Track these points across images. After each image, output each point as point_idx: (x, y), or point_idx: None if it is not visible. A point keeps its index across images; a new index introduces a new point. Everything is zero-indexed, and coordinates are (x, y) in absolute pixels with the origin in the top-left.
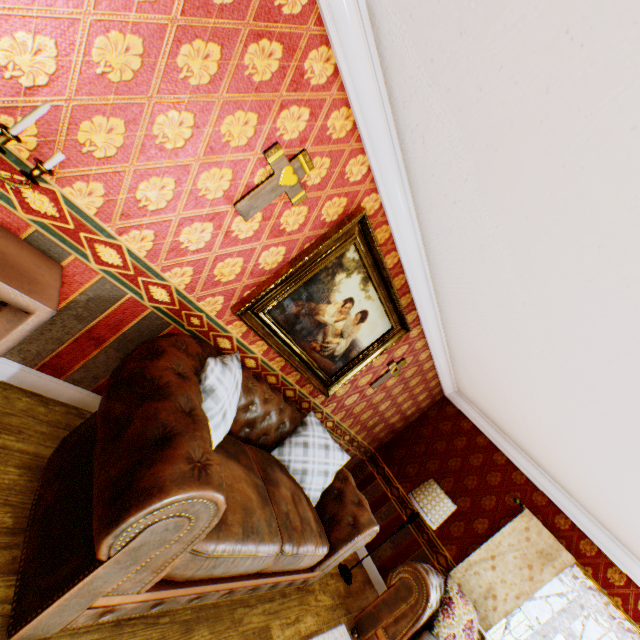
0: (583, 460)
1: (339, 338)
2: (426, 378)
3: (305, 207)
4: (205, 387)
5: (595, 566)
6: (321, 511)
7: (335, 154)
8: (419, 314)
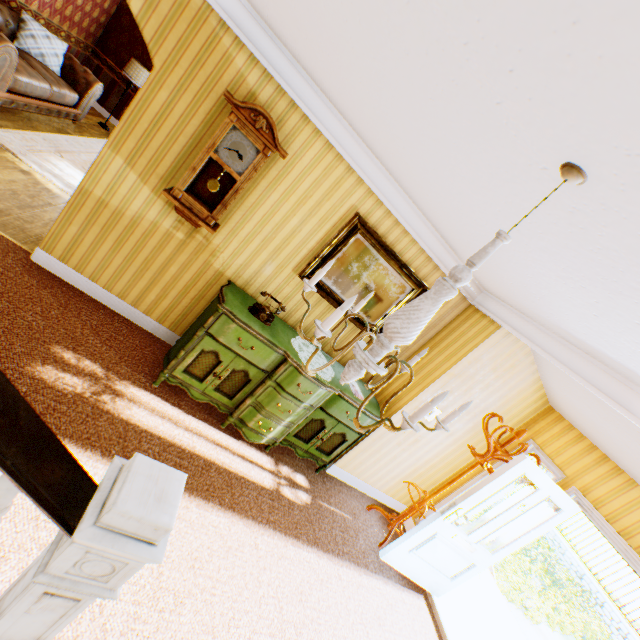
0: None
1: None
2: None
3: None
4: None
5: None
6: (67, 81)
7: None
8: None
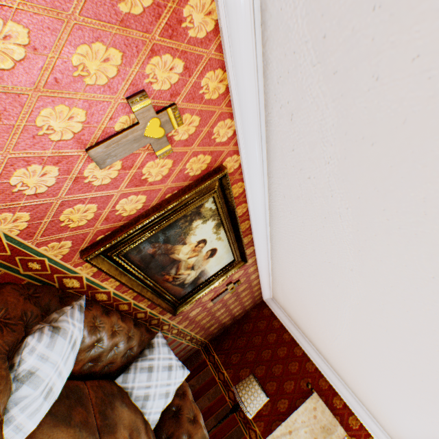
0: (365, 372)
1: (190, 270)
2: (253, 290)
3: (170, 160)
4: (18, 374)
5: (358, 437)
6: (159, 431)
7: (205, 114)
8: (256, 249)
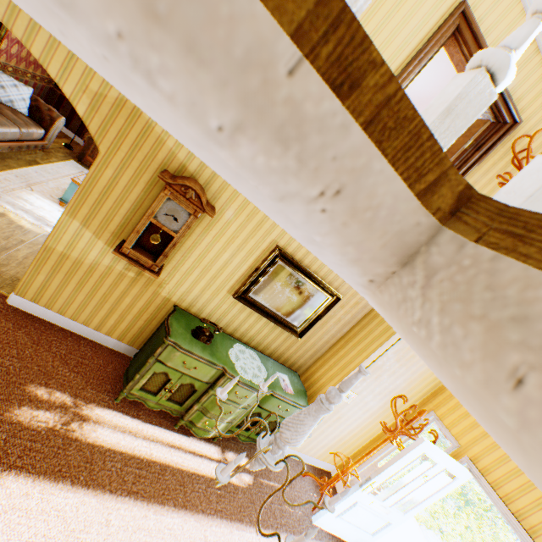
0: None
1: None
2: None
3: None
4: None
5: None
6: (34, 119)
7: None
8: None
